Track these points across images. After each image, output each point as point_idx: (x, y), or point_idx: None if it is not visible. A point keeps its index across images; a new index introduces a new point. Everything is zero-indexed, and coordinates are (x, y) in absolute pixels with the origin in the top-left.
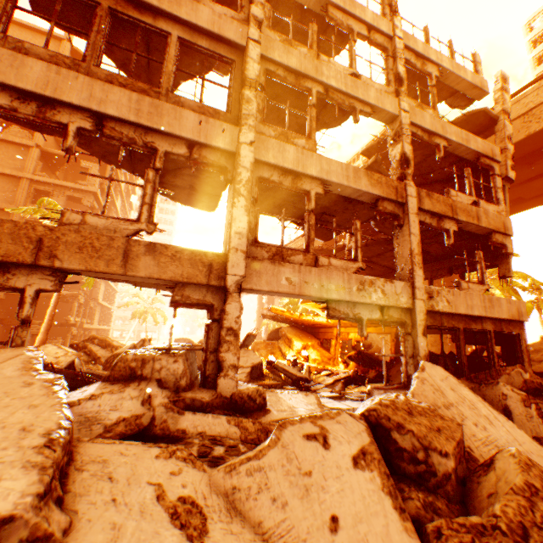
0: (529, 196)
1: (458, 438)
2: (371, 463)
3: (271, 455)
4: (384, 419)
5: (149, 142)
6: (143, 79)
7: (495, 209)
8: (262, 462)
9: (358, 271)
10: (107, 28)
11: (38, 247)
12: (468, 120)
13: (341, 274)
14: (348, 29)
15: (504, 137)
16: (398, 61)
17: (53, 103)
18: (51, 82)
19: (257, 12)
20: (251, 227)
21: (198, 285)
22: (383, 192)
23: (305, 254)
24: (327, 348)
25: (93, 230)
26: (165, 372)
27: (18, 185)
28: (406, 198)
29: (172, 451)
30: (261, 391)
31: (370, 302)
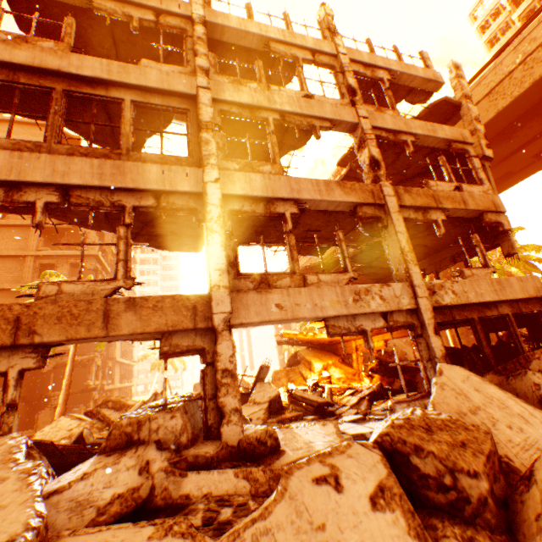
0: (517, 168)
1: (487, 450)
2: (391, 501)
3: (278, 511)
4: (400, 443)
5: (116, 201)
6: (111, 144)
7: (481, 190)
8: (269, 522)
9: (362, 279)
10: (64, 108)
11: (16, 326)
12: (432, 111)
13: (333, 288)
14: (292, 57)
15: (471, 119)
16: (347, 75)
17: (19, 185)
18: (15, 167)
19: (202, 62)
20: (231, 261)
21: (186, 331)
22: (360, 197)
23: (292, 276)
24: (349, 363)
25: (71, 297)
26: (163, 431)
27: (24, 263)
28: (384, 198)
29: (168, 527)
30: (271, 431)
31: (370, 311)
